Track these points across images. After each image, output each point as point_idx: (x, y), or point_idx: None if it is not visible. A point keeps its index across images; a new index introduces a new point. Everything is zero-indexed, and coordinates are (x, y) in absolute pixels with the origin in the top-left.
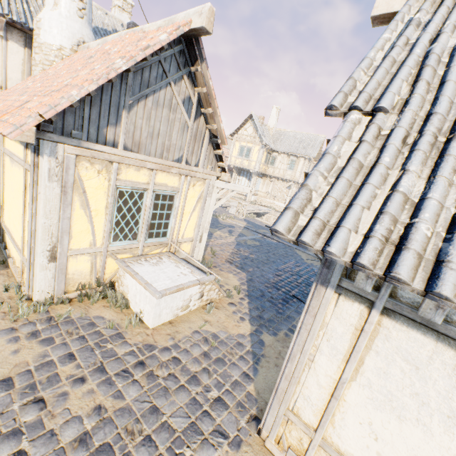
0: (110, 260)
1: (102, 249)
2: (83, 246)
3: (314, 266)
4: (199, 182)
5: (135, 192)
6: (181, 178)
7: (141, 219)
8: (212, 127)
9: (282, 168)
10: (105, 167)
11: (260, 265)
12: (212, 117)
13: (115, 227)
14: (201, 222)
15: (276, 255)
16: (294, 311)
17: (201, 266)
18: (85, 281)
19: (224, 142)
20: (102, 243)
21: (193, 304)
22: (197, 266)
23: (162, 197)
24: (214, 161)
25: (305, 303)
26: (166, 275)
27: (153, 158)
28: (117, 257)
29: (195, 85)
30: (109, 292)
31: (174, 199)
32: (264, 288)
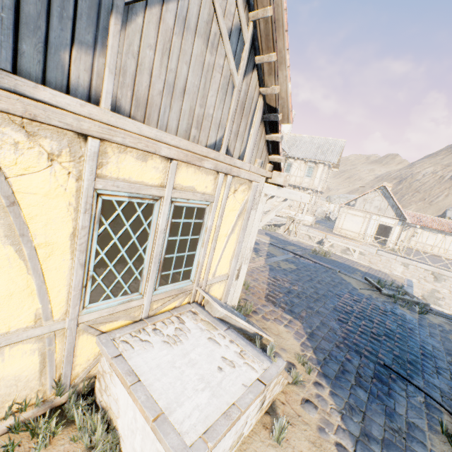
0: (84, 338)
1: (65, 323)
2: (18, 325)
3: (375, 299)
4: (243, 185)
5: (135, 202)
6: (217, 178)
7: (147, 254)
8: (271, 91)
9: (299, 175)
10: (68, 145)
11: (312, 303)
12: (274, 70)
13: (93, 275)
14: (240, 249)
15: (322, 284)
16: (410, 408)
17: (245, 325)
18: (28, 391)
19: (287, 119)
20: (67, 309)
21: (248, 426)
22: (240, 326)
23: (186, 212)
24: (264, 152)
25: (413, 384)
26: (196, 372)
27: (173, 137)
28: (100, 329)
29: (250, 6)
30: (78, 413)
31: (204, 215)
32: (339, 353)
